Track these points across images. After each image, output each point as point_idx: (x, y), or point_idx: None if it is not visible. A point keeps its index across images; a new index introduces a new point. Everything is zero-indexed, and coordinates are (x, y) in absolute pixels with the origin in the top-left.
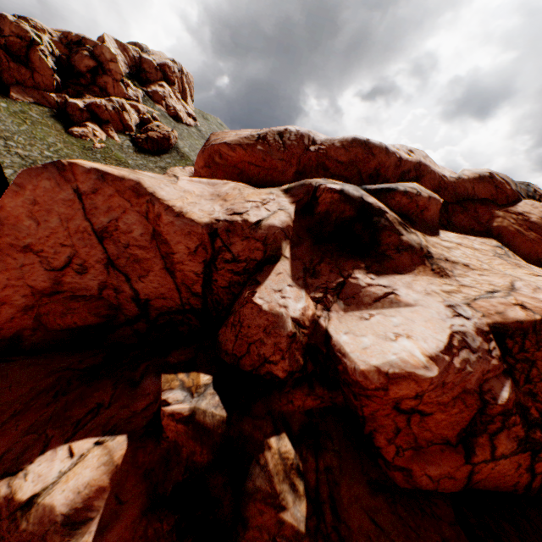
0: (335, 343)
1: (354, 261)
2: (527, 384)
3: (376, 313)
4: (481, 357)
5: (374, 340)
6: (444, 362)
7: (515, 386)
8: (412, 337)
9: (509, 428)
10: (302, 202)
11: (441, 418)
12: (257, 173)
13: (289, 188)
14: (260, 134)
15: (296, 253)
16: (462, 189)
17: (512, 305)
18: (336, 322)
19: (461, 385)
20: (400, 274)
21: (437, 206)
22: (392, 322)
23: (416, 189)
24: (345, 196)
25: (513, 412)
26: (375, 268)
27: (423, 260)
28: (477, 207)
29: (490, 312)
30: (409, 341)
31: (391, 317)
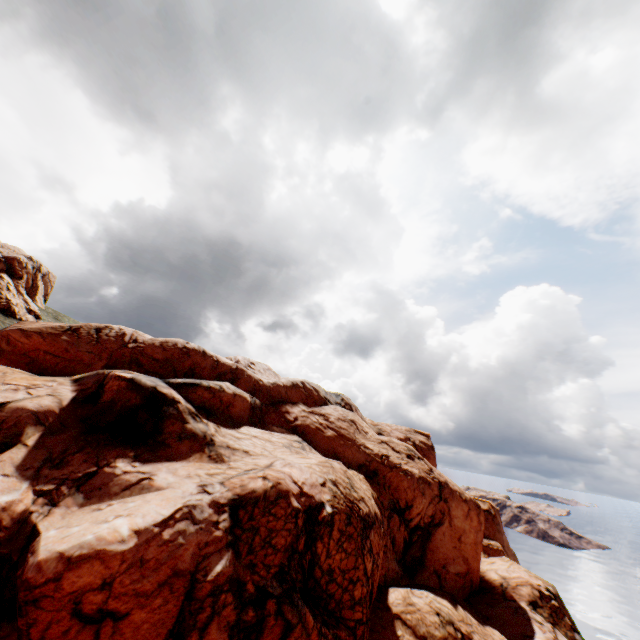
0: (36, 542)
1: (123, 449)
2: (250, 554)
3: (118, 502)
4: (204, 528)
5: (87, 525)
6: (150, 533)
7: (238, 559)
8: (132, 514)
9: (221, 612)
10: (90, 391)
11: (143, 619)
12: (56, 363)
13: (82, 377)
14: (73, 326)
15: (48, 441)
16: (277, 392)
17: (258, 477)
18: (58, 518)
19: (171, 564)
20: (173, 461)
21: (244, 403)
22: (127, 506)
23: (221, 385)
24: (136, 383)
25: (226, 588)
26: (147, 456)
27: (204, 447)
28: (288, 407)
29: (237, 485)
30: (125, 518)
31: (132, 502)
